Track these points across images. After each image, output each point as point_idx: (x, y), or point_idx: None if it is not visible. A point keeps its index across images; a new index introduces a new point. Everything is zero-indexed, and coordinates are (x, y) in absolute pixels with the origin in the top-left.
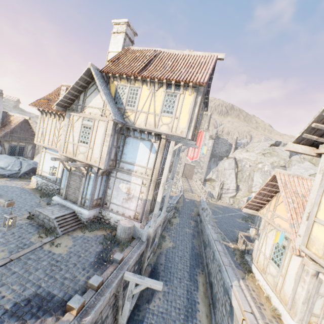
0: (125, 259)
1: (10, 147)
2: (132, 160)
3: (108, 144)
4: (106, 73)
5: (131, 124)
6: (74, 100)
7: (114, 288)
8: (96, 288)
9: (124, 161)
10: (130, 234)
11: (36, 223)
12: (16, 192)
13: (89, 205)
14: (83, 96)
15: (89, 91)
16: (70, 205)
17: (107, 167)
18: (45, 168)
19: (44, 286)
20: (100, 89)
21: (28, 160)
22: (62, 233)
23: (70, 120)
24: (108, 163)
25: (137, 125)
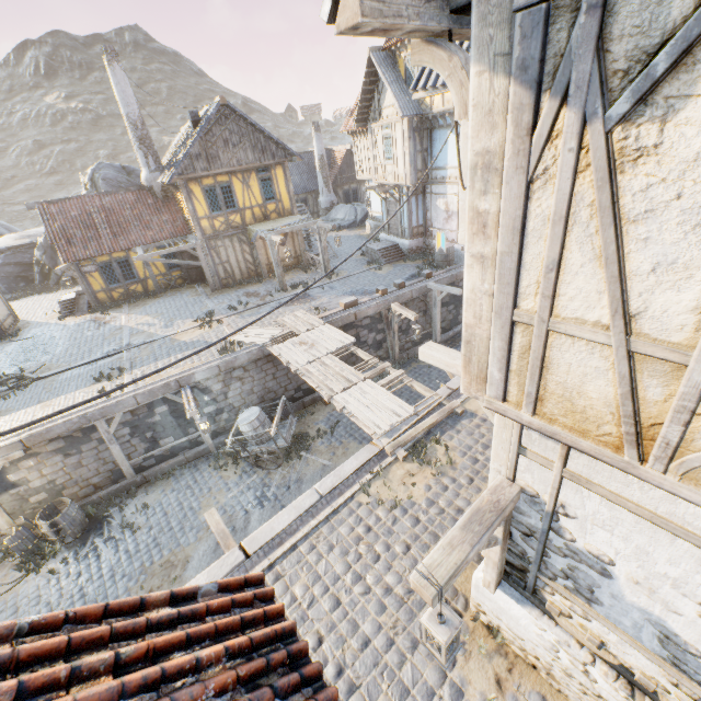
0: (435, 277)
1: (344, 194)
2: (443, 163)
3: (408, 151)
4: (389, 49)
5: (428, 111)
6: (370, 107)
7: (415, 291)
8: (398, 286)
9: (435, 167)
10: (448, 257)
11: (367, 259)
12: (354, 239)
13: (409, 235)
14: (376, 97)
15: (380, 85)
16: (393, 239)
17: (415, 183)
18: (373, 208)
19: (367, 286)
20: (384, 81)
21: (362, 205)
22: (385, 263)
23: (372, 136)
24: (414, 177)
25: (434, 110)
